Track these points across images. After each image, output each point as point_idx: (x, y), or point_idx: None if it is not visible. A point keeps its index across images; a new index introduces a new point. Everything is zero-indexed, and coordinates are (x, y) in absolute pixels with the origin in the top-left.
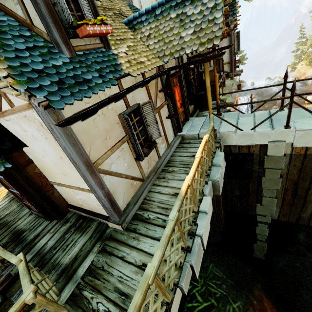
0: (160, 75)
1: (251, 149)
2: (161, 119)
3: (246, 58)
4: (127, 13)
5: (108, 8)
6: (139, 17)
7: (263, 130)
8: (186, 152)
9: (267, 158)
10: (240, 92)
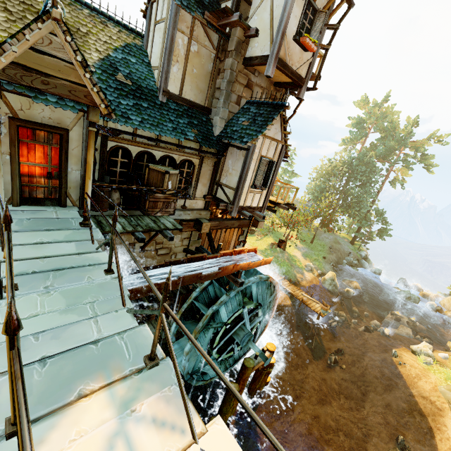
0: None
1: None
2: None
3: (388, 234)
4: (91, 41)
5: None
6: None
7: (1, 269)
8: None
9: None
10: (351, 269)
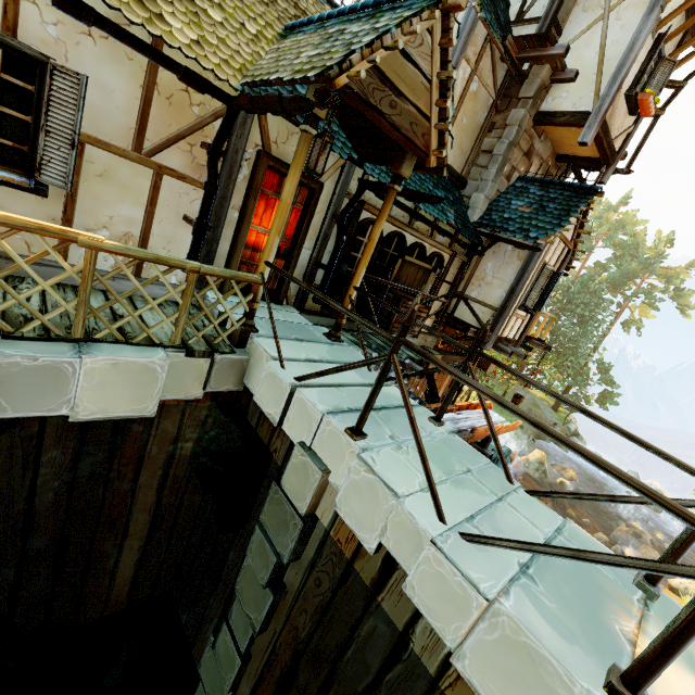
0: (169, 64)
1: (275, 442)
2: (152, 193)
3: (615, 402)
4: None
5: (304, 10)
6: (306, 24)
7: (309, 399)
8: (132, 307)
9: (275, 493)
10: (557, 449)
